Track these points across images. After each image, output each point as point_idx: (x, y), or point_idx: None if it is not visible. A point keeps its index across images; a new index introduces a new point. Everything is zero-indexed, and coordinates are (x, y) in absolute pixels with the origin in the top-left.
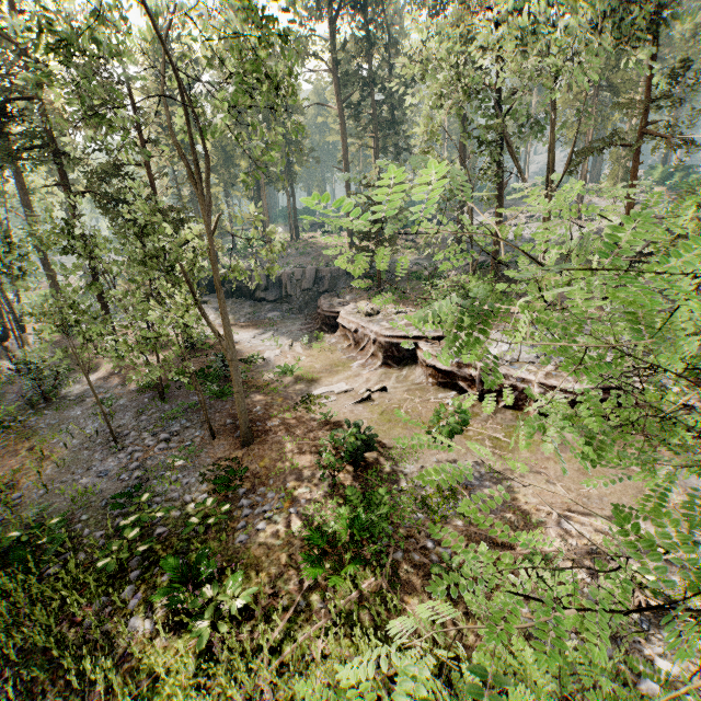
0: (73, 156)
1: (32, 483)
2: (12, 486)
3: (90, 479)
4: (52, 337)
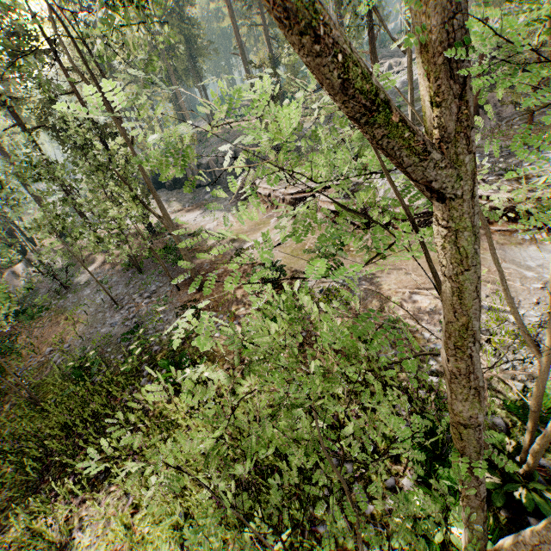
0: (17, 98)
1: (72, 337)
2: (62, 342)
3: (107, 329)
4: (56, 246)
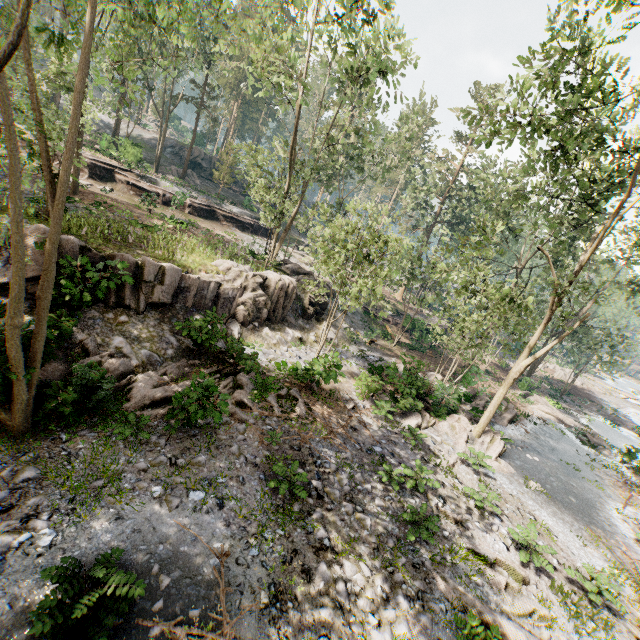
0: None
1: None
2: None
3: None
4: None
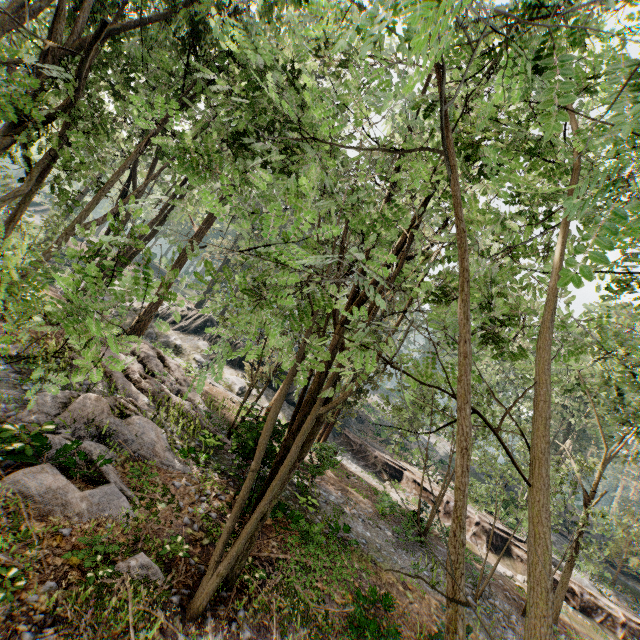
0: None
1: None
2: None
3: None
4: None
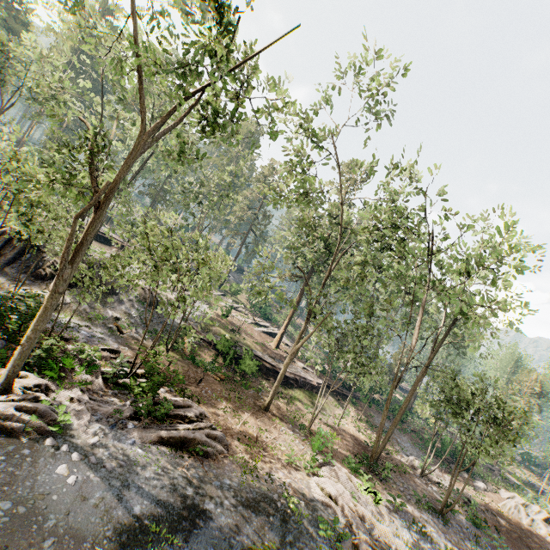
0: None
1: None
2: None
3: None
4: None
